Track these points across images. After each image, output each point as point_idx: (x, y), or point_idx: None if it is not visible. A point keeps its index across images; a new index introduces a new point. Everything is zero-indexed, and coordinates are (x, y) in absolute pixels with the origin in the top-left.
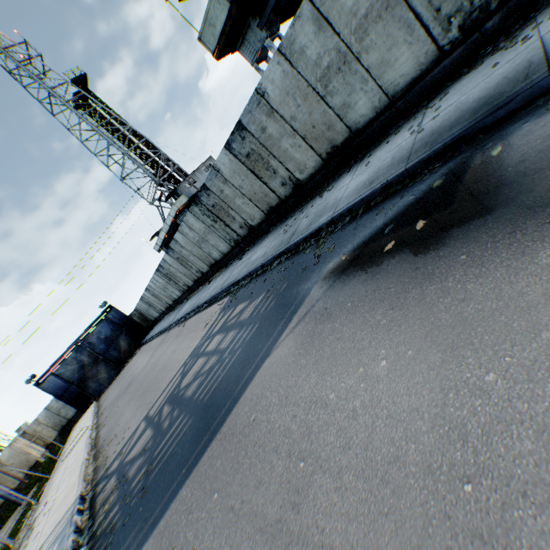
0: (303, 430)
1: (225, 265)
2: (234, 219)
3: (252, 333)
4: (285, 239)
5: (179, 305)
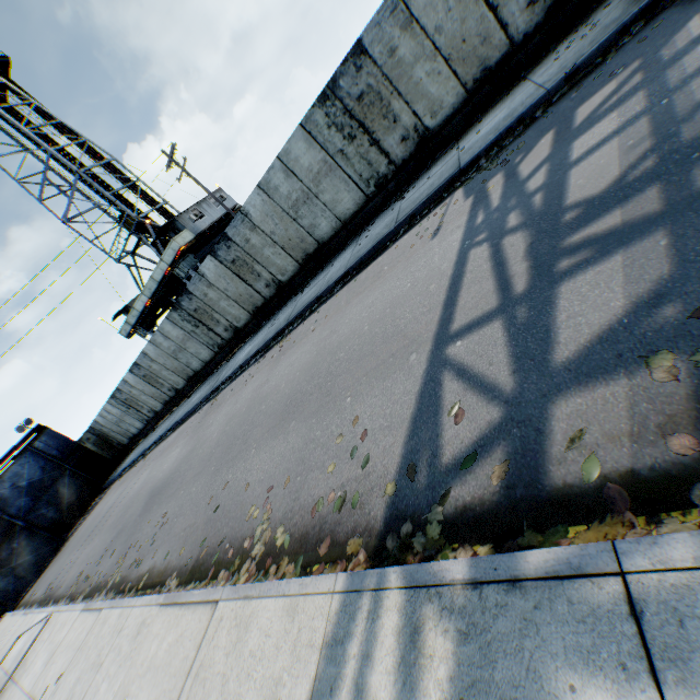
0: None
1: (338, 249)
2: (395, 122)
3: None
4: (621, 12)
5: (201, 383)
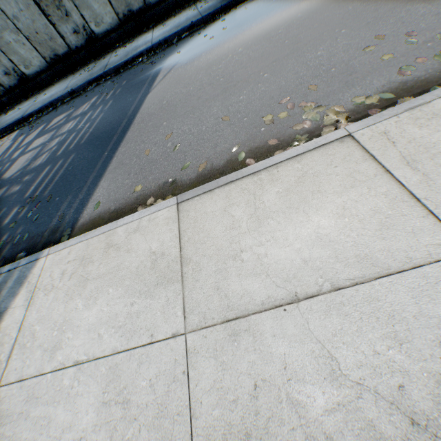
0: (213, 78)
1: None
2: None
3: (109, 105)
4: (96, 71)
5: None
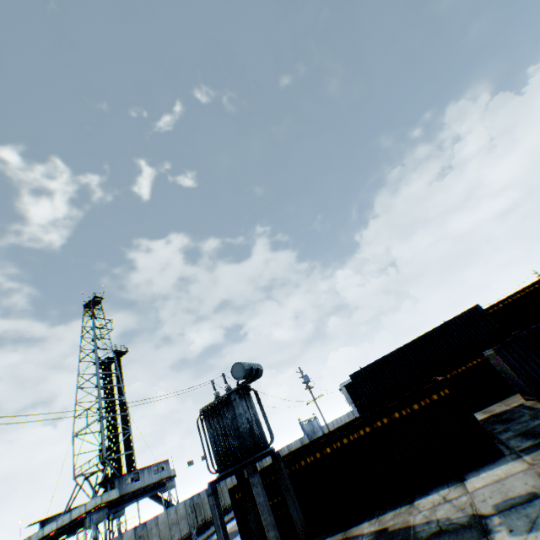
0: None
1: None
2: None
3: None
4: None
5: None
